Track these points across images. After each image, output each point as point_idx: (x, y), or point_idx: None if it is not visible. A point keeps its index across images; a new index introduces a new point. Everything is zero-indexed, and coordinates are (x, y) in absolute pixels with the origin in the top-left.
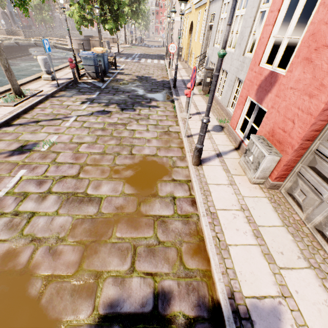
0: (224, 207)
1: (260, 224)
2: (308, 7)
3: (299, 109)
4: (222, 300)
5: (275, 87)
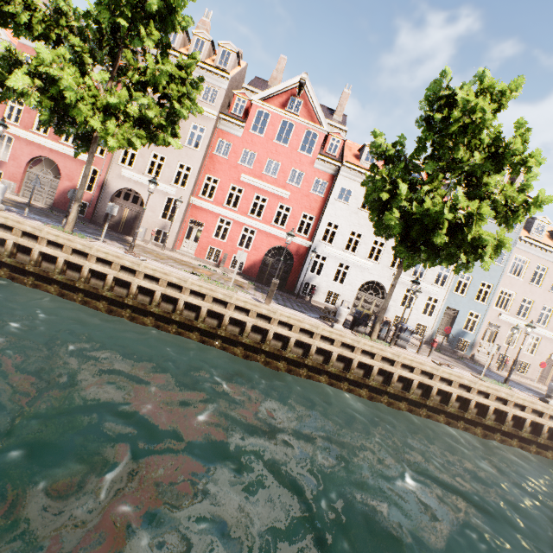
0: (9, 195)
1: (22, 199)
2: (2, 143)
3: (17, 172)
4: (25, 201)
5: (5, 165)
